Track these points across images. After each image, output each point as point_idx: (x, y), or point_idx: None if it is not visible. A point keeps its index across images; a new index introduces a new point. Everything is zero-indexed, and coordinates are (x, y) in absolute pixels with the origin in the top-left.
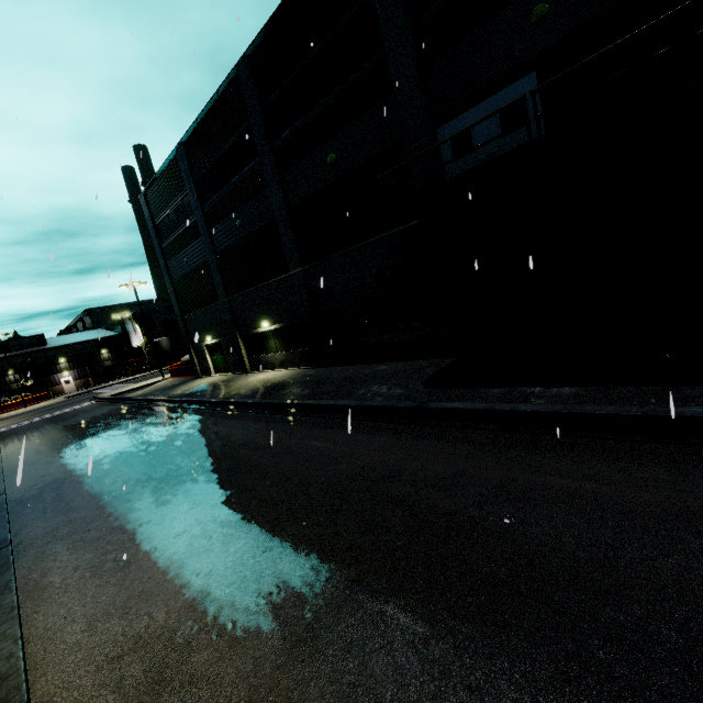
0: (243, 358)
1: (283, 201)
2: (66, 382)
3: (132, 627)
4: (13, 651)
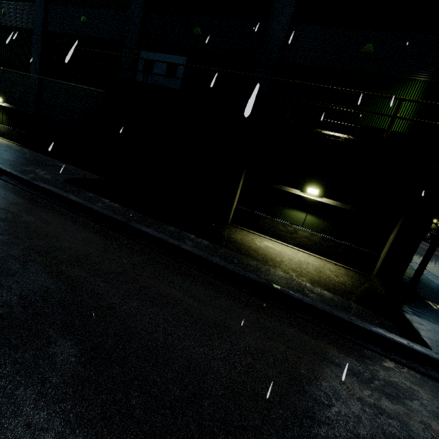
0: None
1: (43, 22)
2: None
3: None
4: None
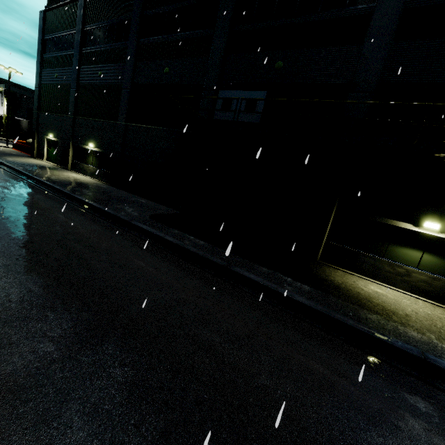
0: (68, 159)
1: (131, 77)
2: None
3: None
4: None
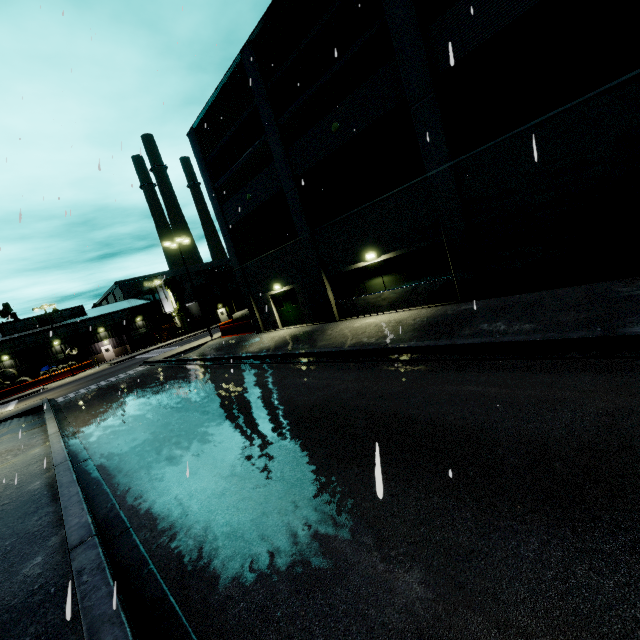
0: (329, 304)
1: (427, 67)
2: (106, 351)
3: None
4: None
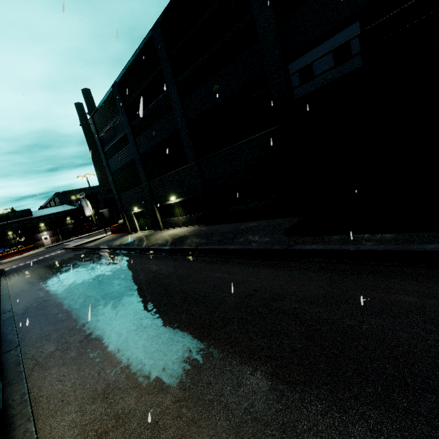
0: (158, 221)
1: (184, 118)
2: (45, 239)
3: (112, 409)
4: (28, 427)
